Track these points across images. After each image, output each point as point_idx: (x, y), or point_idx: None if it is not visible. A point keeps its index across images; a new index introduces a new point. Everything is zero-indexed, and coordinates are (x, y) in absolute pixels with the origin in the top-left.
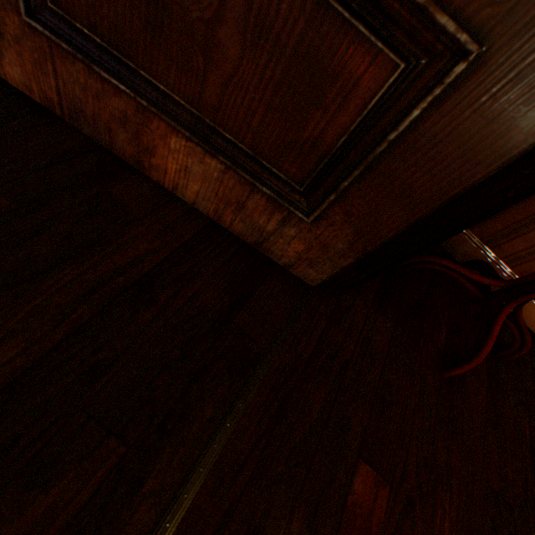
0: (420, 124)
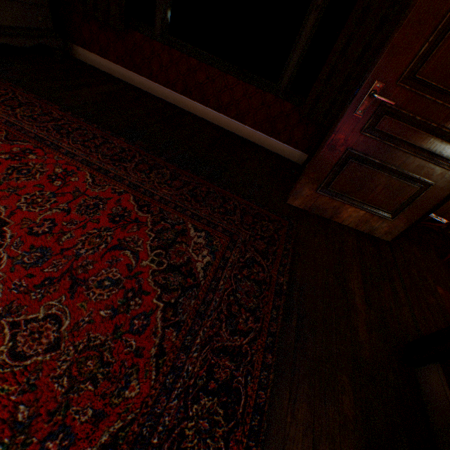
0: (423, 195)
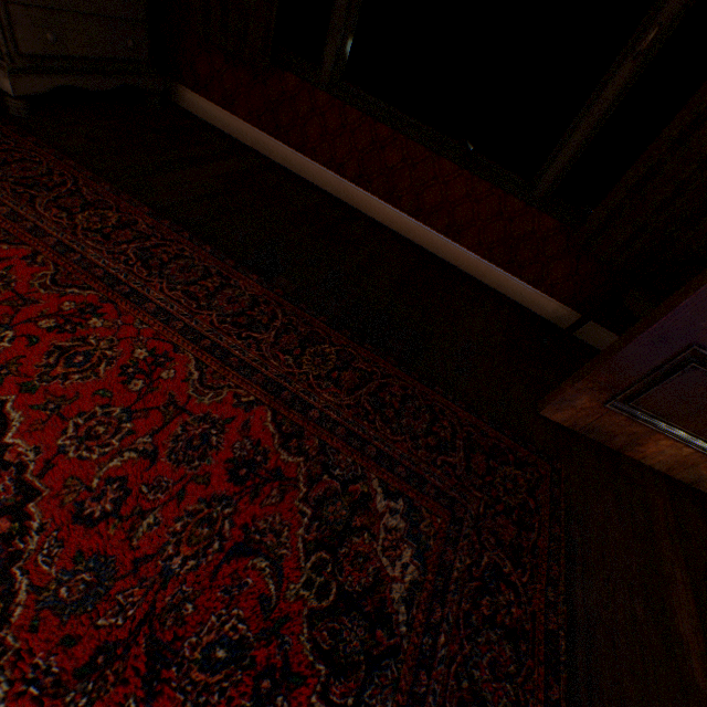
0: None
